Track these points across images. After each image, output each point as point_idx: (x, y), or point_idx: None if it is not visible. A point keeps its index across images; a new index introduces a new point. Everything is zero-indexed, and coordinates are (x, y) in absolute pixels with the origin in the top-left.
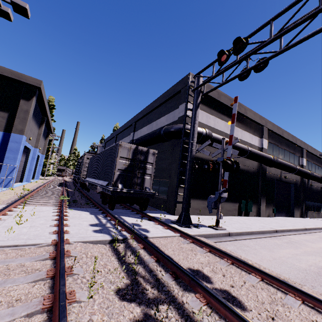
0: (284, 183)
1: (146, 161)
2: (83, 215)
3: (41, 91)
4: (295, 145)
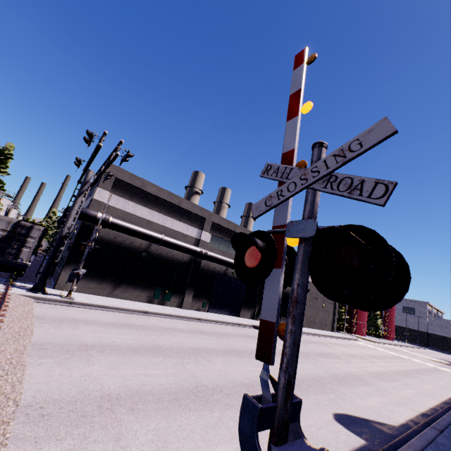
0: (233, 279)
1: (28, 235)
2: None
3: None
4: None
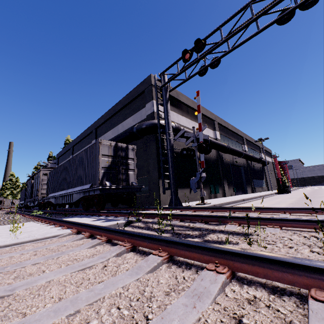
0: (236, 167)
1: (127, 157)
2: (74, 219)
3: None
4: (237, 135)
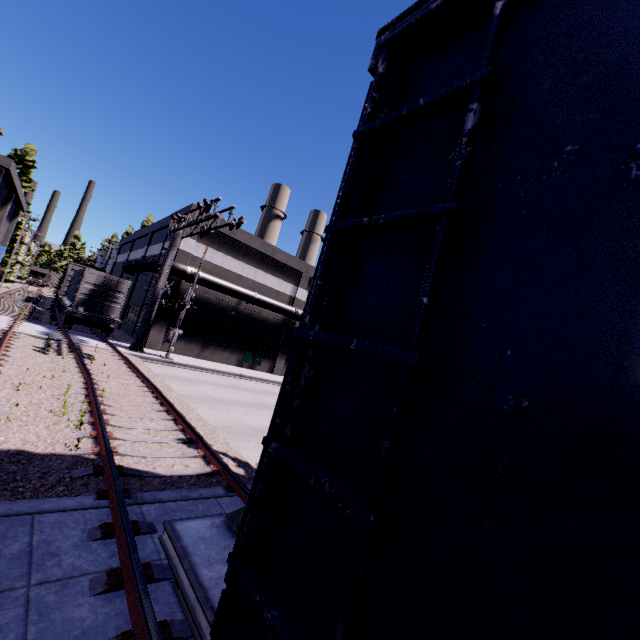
0: None
1: (117, 290)
2: (37, 327)
3: (10, 172)
4: None
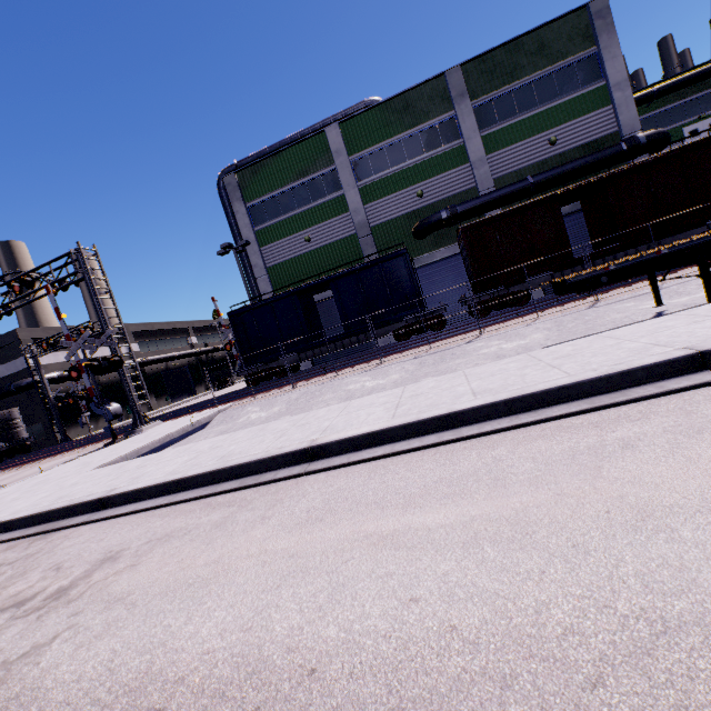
0: (176, 370)
1: (13, 419)
2: None
3: None
4: (177, 329)
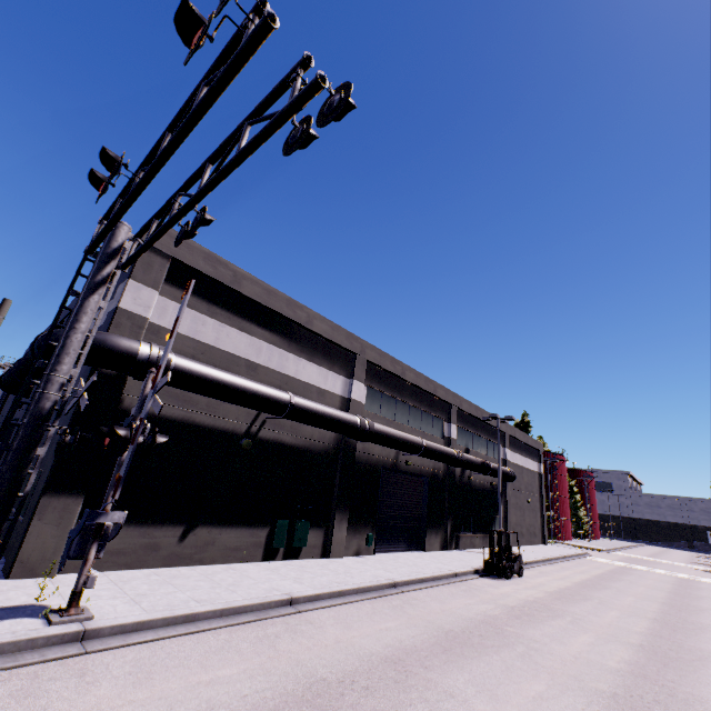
0: (407, 475)
1: None
2: None
3: None
4: (435, 397)
